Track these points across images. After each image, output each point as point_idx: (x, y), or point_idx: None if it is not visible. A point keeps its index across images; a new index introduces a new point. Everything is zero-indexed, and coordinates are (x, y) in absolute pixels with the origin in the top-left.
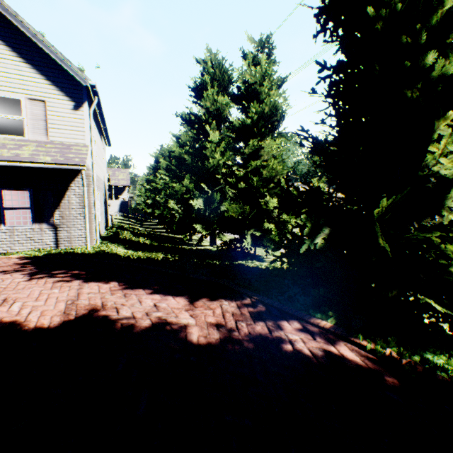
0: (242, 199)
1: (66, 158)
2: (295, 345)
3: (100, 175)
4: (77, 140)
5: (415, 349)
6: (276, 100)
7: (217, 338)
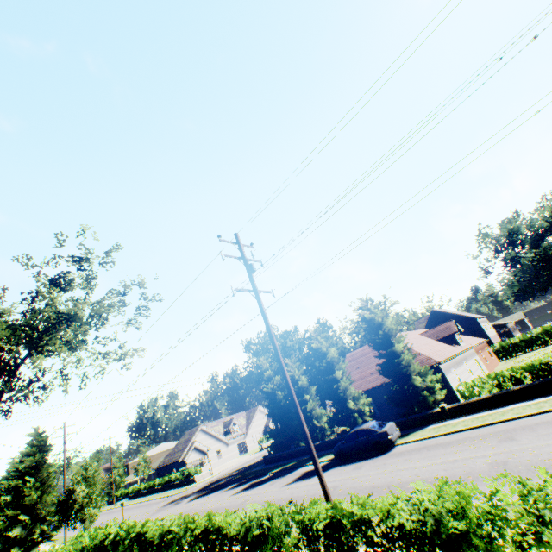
0: None
1: None
2: None
3: None
4: None
5: None
6: None
7: None
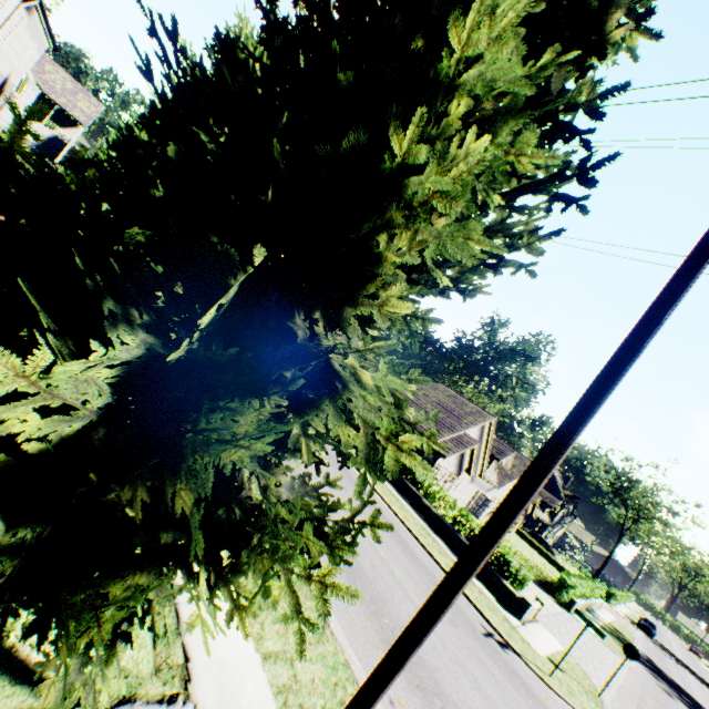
0: None
1: None
2: None
3: (1, 67)
4: None
5: None
6: None
7: None
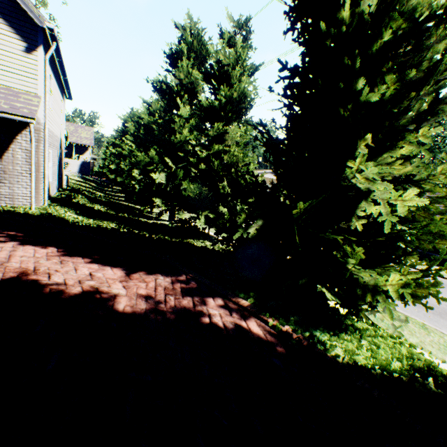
0: (202, 180)
1: (11, 107)
2: (213, 318)
3: (56, 131)
4: (27, 88)
5: (308, 327)
6: (245, 87)
7: (143, 308)
